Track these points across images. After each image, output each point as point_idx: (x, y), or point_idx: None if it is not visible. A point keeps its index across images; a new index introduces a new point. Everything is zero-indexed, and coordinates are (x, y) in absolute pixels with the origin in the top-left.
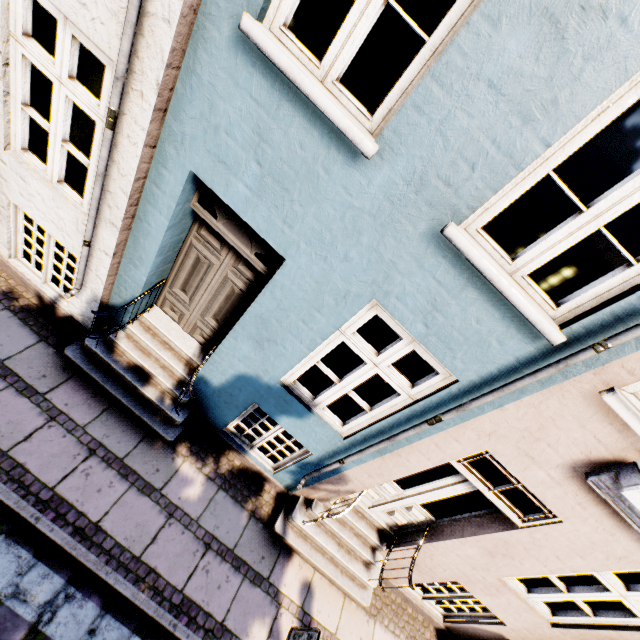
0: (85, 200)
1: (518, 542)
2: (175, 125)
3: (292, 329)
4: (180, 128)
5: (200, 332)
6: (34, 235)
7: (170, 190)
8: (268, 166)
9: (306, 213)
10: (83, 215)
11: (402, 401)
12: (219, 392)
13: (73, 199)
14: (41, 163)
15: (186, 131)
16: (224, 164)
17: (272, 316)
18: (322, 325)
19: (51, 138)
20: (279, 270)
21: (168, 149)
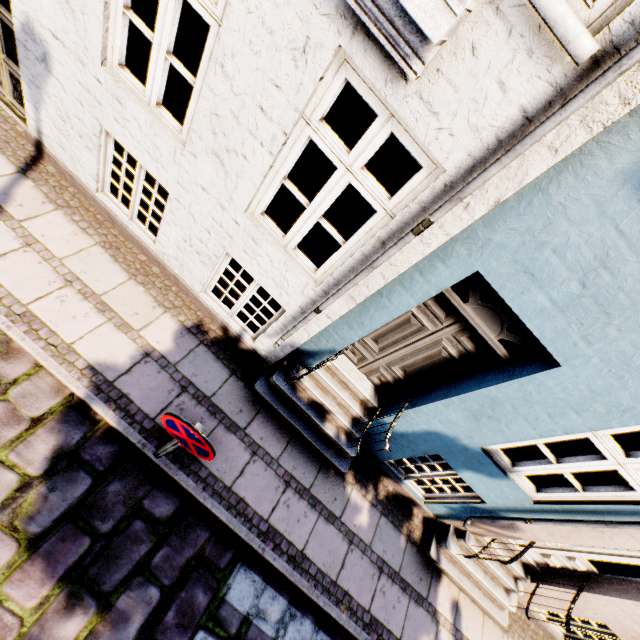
0: (321, 269)
1: None
2: (482, 230)
3: (528, 417)
4: (487, 234)
5: (378, 375)
6: (235, 279)
7: (437, 281)
8: (595, 289)
9: (621, 337)
10: (311, 280)
11: (634, 496)
12: (397, 436)
13: (305, 265)
14: (276, 227)
15: (494, 238)
16: (530, 275)
17: (508, 402)
18: (573, 423)
19: (306, 213)
20: (545, 371)
21: (457, 248)
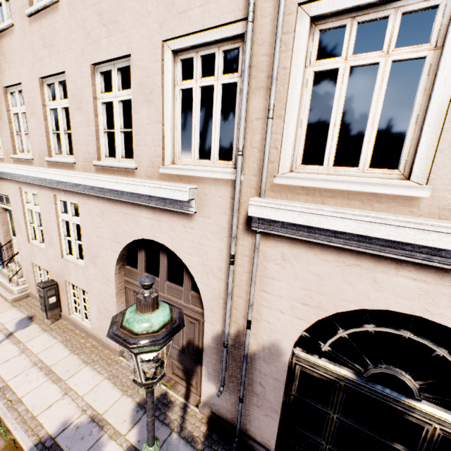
0: None
1: (16, 216)
2: None
3: None
4: None
5: None
6: None
7: None
8: None
9: None
10: None
11: None
12: None
13: None
14: None
15: None
16: None
17: None
18: None
19: None
20: None
21: None
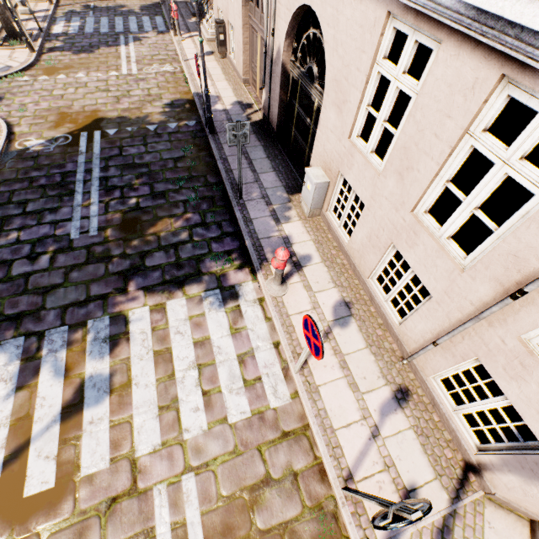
0: None
1: None
2: None
3: None
4: None
5: None
6: None
7: None
8: None
9: None
10: None
11: None
12: None
13: None
14: None
15: None
16: None
17: None
18: None
19: None
20: None
21: None
